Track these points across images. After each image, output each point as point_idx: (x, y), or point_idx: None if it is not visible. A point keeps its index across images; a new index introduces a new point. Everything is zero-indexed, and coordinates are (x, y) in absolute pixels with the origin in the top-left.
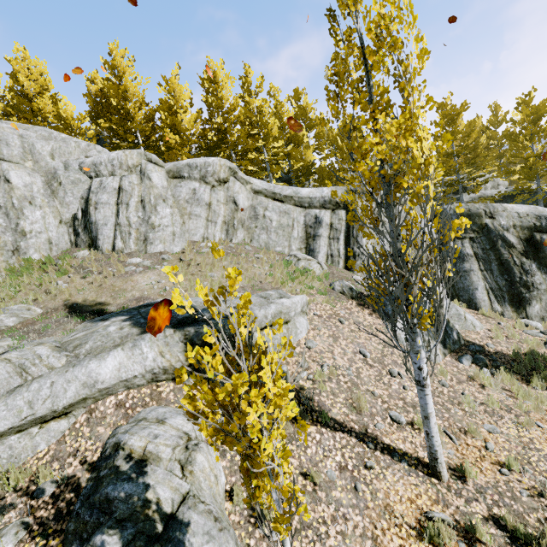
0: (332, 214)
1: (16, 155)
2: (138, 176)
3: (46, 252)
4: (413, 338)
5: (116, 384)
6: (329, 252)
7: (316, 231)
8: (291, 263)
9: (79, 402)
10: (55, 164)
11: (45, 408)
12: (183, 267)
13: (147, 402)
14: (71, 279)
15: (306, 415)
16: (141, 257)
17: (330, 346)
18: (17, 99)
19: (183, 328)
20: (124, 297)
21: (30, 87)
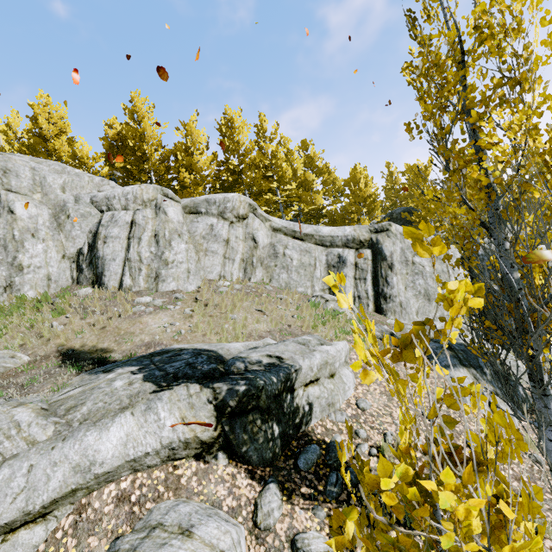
0: (356, 254)
1: (25, 187)
2: (152, 210)
3: (43, 289)
4: (544, 402)
5: (120, 465)
6: (356, 293)
7: (340, 270)
8: (318, 305)
9: (65, 495)
10: (65, 197)
11: (15, 508)
12: (200, 308)
13: (160, 494)
14: (69, 320)
15: (384, 514)
16: (151, 296)
17: (386, 407)
18: (34, 139)
19: (212, 384)
20: (131, 342)
21: (48, 129)
